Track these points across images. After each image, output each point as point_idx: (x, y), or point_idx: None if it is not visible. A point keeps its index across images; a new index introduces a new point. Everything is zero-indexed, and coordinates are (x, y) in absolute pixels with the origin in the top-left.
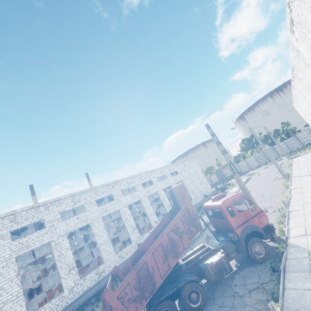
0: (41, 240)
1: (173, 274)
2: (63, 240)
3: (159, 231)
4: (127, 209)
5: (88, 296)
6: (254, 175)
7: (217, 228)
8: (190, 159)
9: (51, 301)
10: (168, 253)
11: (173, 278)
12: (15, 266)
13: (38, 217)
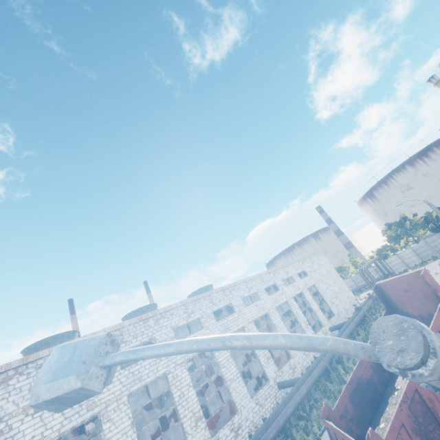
0: (155, 370)
1: None
2: (182, 371)
3: None
4: (253, 327)
5: None
6: None
7: None
8: (318, 253)
9: None
10: None
11: None
12: (128, 410)
13: (148, 334)
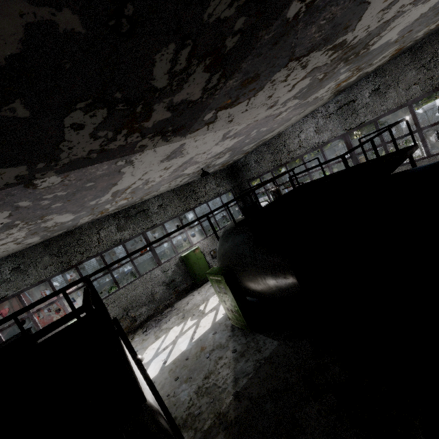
0: None
1: None
2: None
3: None
4: None
5: None
6: None
7: None
8: None
9: None
10: None
11: None
12: None
13: None
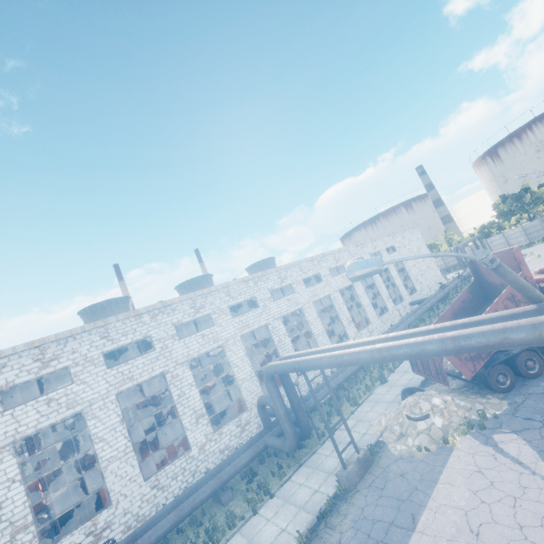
0: (258, 321)
1: None
2: (279, 324)
3: (457, 307)
4: (338, 295)
5: (338, 381)
6: (526, 258)
7: None
8: (412, 228)
9: (281, 387)
10: None
11: None
12: (242, 345)
13: (249, 293)
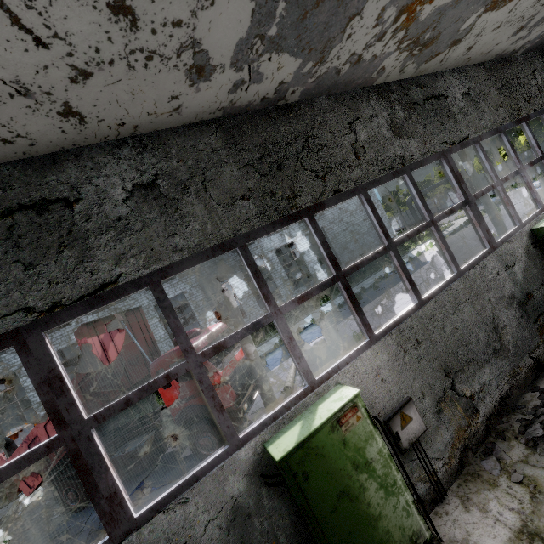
0: (68, 340)
1: None
2: None
3: None
4: (198, 291)
5: None
6: None
7: None
8: None
9: None
10: None
11: None
12: None
13: None
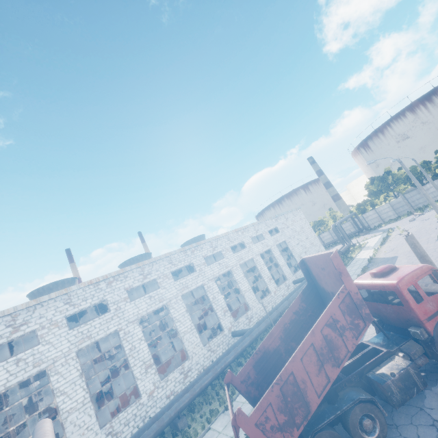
0: (105, 329)
1: (331, 390)
2: (134, 328)
3: (289, 320)
4: (213, 284)
5: (179, 406)
6: (393, 232)
7: (381, 318)
8: (295, 209)
9: (126, 409)
10: (324, 359)
11: (331, 395)
12: (77, 363)
13: (98, 297)
